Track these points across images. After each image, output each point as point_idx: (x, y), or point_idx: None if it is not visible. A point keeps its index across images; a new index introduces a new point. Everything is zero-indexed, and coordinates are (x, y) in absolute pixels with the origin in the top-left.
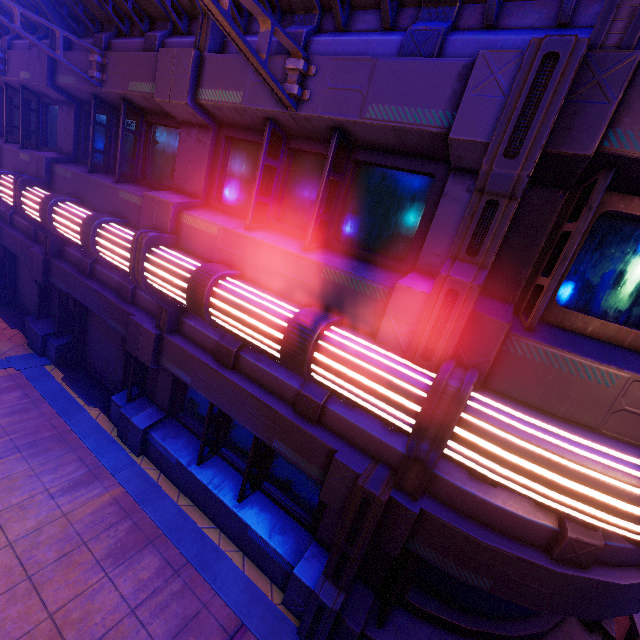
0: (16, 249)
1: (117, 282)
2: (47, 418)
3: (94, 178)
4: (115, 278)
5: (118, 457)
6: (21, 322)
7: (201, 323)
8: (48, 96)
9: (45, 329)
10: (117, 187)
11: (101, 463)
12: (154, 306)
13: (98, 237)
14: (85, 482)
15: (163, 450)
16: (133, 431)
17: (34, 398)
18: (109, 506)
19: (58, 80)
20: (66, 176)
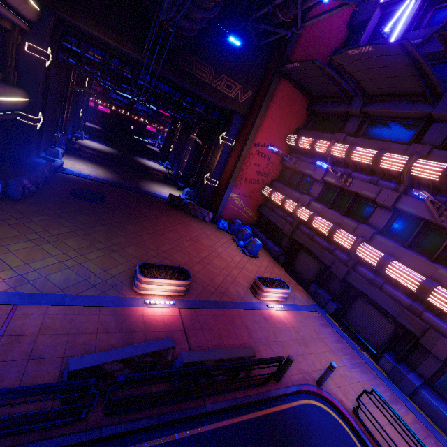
0: (318, 254)
1: (405, 301)
2: (351, 350)
3: (414, 254)
4: (403, 298)
5: (398, 392)
6: (298, 281)
7: None
8: (367, 198)
9: (327, 296)
10: (437, 267)
11: (392, 392)
12: (440, 326)
13: (433, 292)
14: (394, 401)
15: (432, 404)
16: (407, 382)
17: (337, 335)
18: (416, 423)
19: (398, 205)
20: (386, 244)
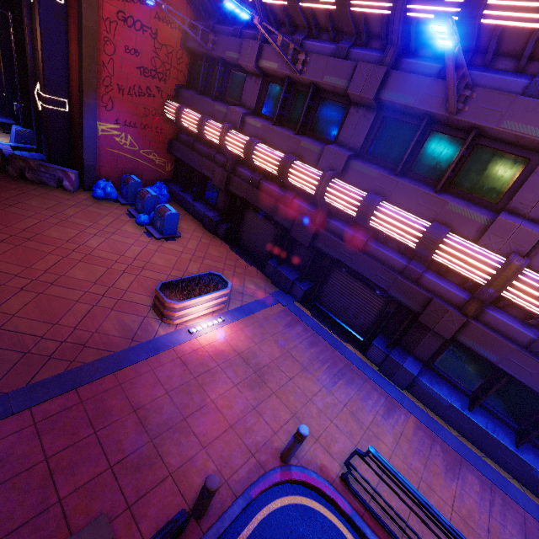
0: (271, 211)
1: (398, 262)
2: (331, 351)
3: (412, 185)
4: (396, 259)
5: (392, 389)
6: (251, 260)
7: (506, 317)
8: (333, 94)
9: (291, 275)
10: (446, 199)
11: (387, 393)
12: (446, 291)
13: (442, 244)
14: (391, 408)
15: (433, 393)
16: (404, 373)
17: (311, 332)
18: (418, 430)
19: (385, 95)
20: (368, 174)
